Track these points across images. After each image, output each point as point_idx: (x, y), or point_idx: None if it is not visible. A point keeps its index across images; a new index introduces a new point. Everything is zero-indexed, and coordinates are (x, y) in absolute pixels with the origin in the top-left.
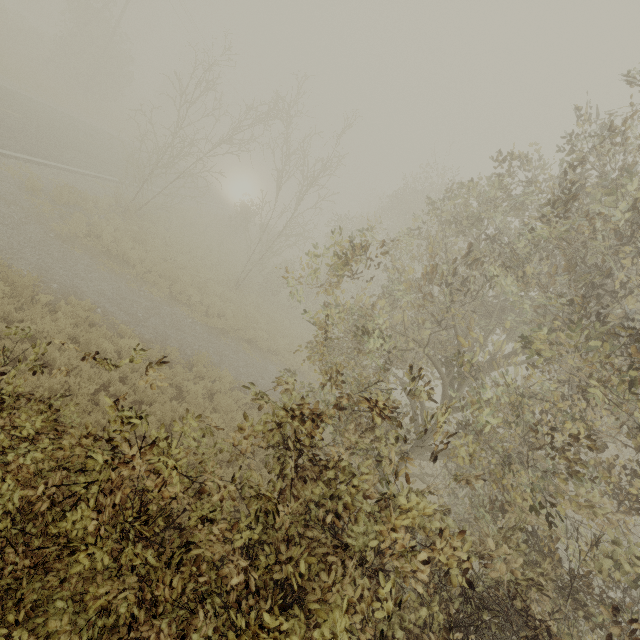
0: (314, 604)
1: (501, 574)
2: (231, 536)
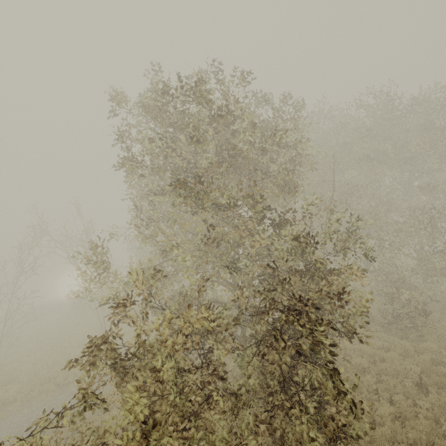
0: (164, 416)
1: (244, 303)
2: (100, 442)
